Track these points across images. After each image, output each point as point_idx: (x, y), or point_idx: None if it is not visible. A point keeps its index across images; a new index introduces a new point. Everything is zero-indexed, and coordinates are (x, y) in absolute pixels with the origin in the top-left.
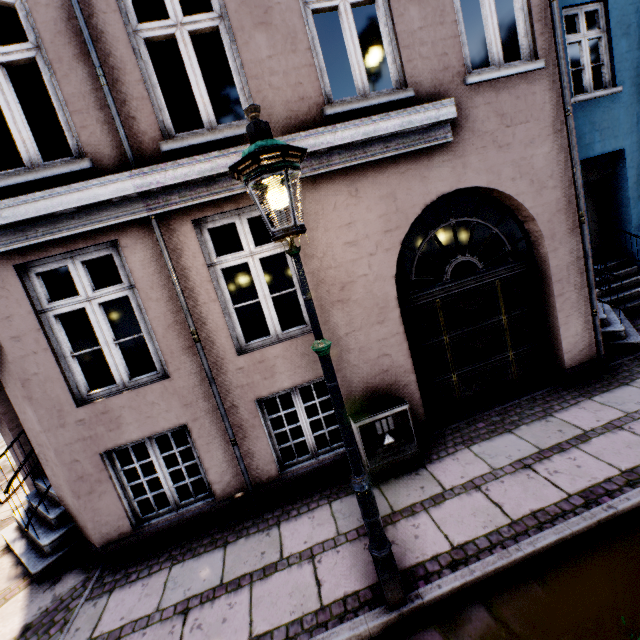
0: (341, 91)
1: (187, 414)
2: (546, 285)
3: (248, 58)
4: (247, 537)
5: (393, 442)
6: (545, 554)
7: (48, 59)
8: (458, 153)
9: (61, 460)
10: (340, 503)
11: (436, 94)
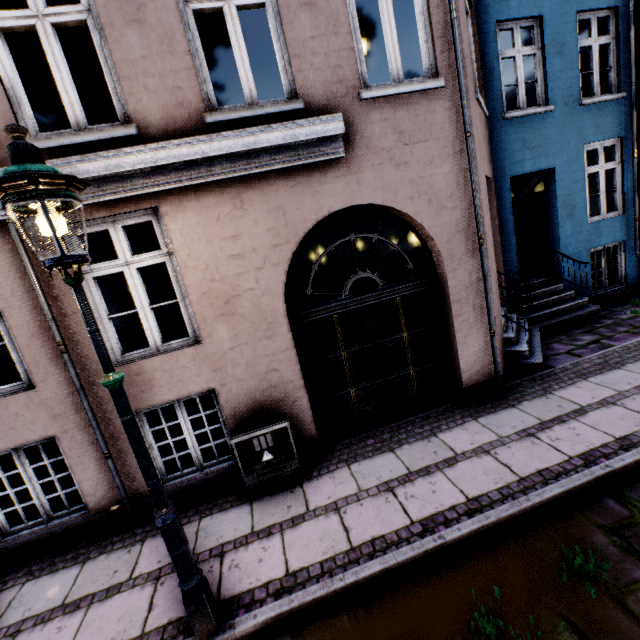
0: None
1: (56, 426)
2: (447, 304)
3: (119, 57)
4: (109, 553)
5: (272, 459)
6: (368, 584)
7: None
8: (353, 169)
9: None
10: (209, 520)
11: (329, 107)
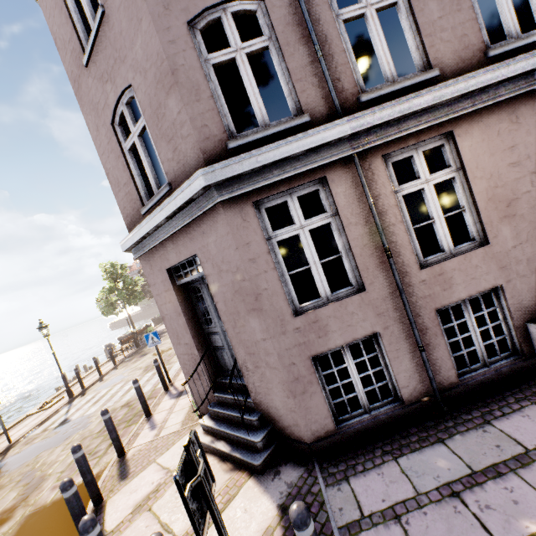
0: (372, 83)
1: (379, 323)
2: None
3: (423, 21)
4: (461, 434)
5: None
6: None
7: (279, 45)
8: None
9: (282, 363)
10: None
11: None
